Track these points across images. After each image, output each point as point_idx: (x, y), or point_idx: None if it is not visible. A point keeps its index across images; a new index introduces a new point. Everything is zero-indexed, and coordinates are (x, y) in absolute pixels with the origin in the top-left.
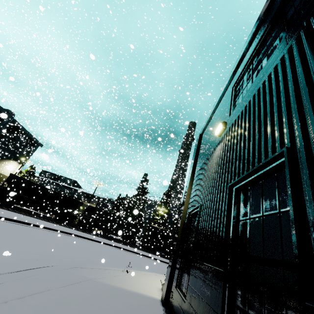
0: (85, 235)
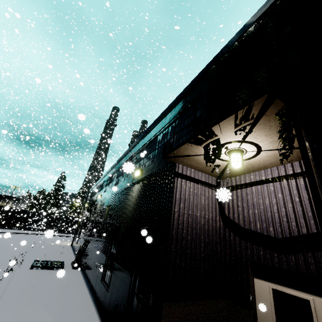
0: (19, 232)
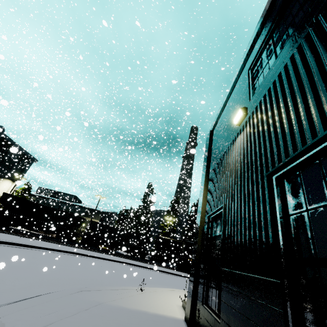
0: (90, 253)
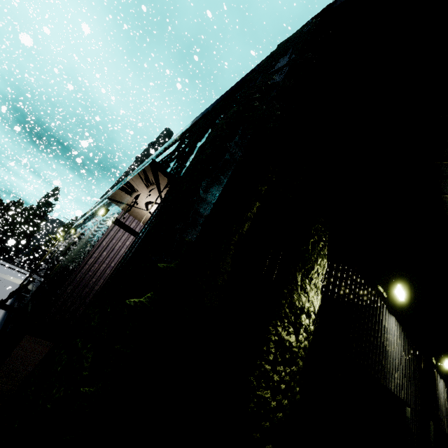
0: None
